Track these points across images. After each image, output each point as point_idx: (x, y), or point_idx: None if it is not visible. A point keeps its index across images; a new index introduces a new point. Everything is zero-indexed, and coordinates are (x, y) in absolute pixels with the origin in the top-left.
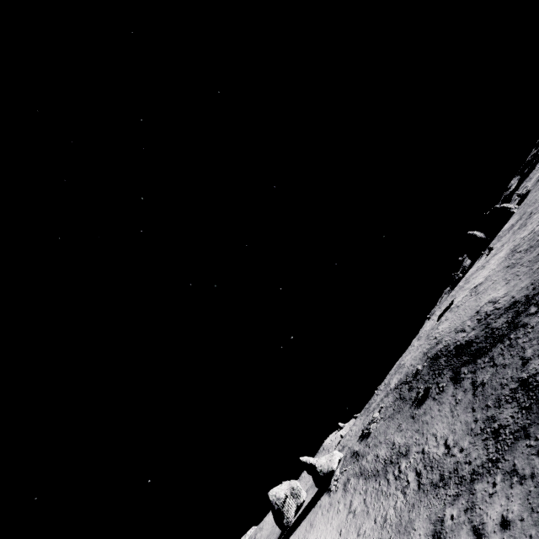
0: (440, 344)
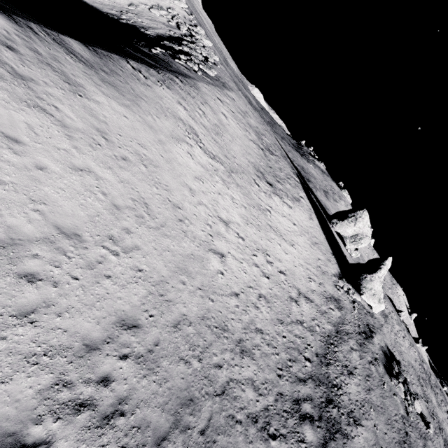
0: None
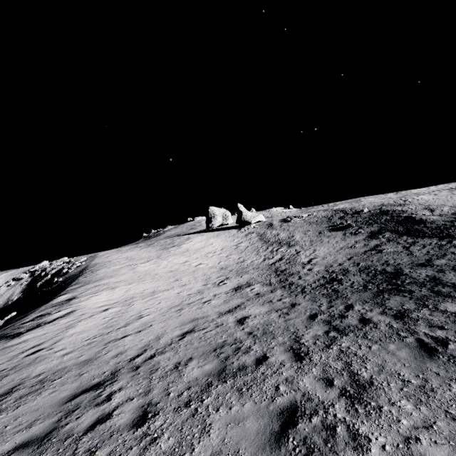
0: (401, 207)
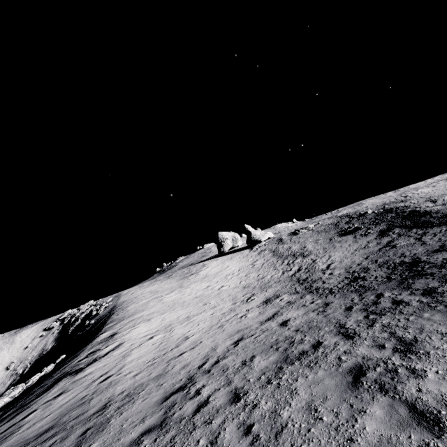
0: (403, 203)
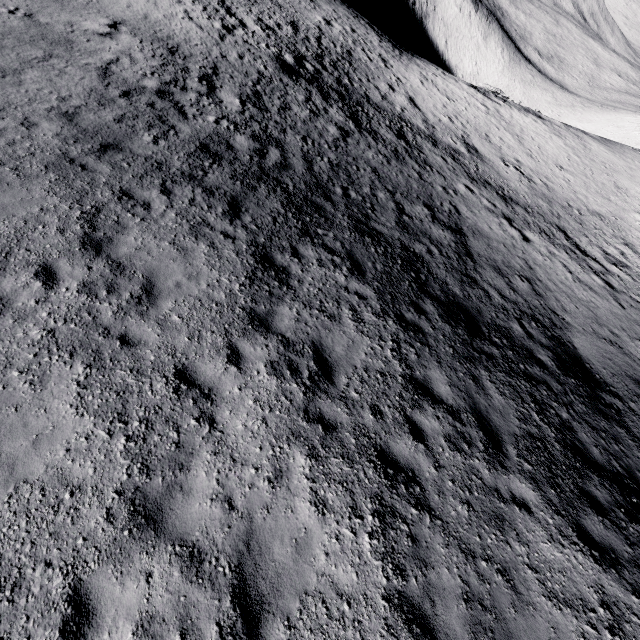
0: None
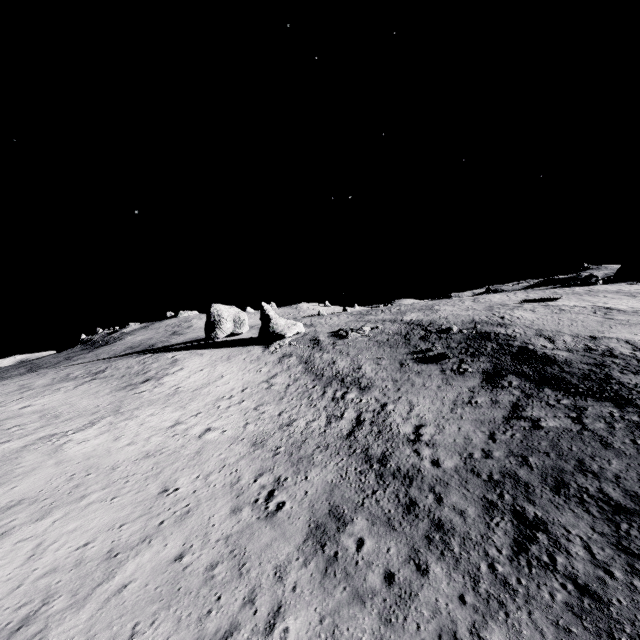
0: (504, 329)
